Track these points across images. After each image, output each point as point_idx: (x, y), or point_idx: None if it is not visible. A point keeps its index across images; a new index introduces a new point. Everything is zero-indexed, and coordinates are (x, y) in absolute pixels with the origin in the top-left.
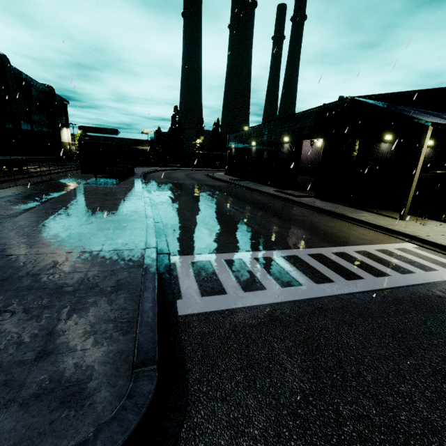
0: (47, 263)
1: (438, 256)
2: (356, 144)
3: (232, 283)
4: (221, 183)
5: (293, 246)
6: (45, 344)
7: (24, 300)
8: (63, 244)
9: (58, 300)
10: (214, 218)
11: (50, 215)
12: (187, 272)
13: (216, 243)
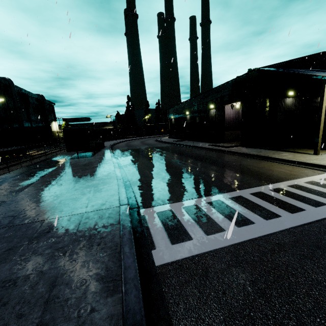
0: (44, 229)
1: None
2: (267, 102)
3: (195, 228)
4: (167, 145)
5: (236, 188)
6: (42, 314)
7: (25, 268)
8: (55, 211)
9: (53, 264)
10: (168, 172)
11: (46, 187)
12: (155, 222)
13: (174, 193)
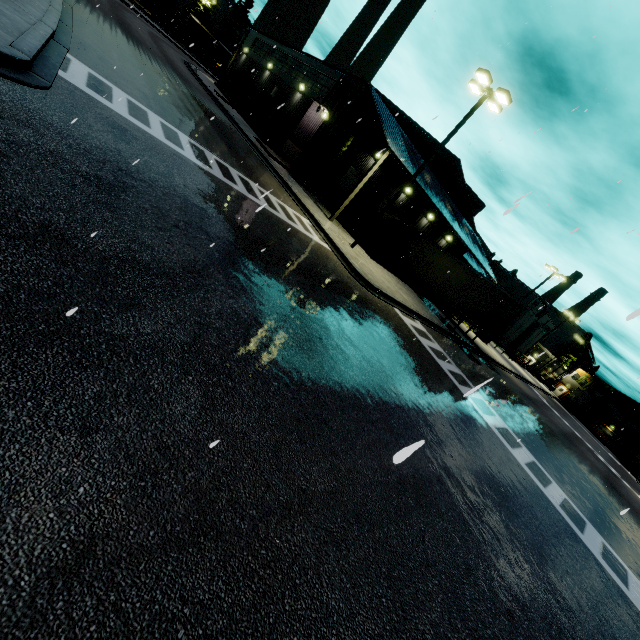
0: None
1: (314, 231)
2: (350, 139)
3: (123, 107)
4: (197, 84)
5: (209, 150)
6: None
7: None
8: None
9: None
10: (148, 84)
11: None
12: (81, 71)
13: (131, 90)
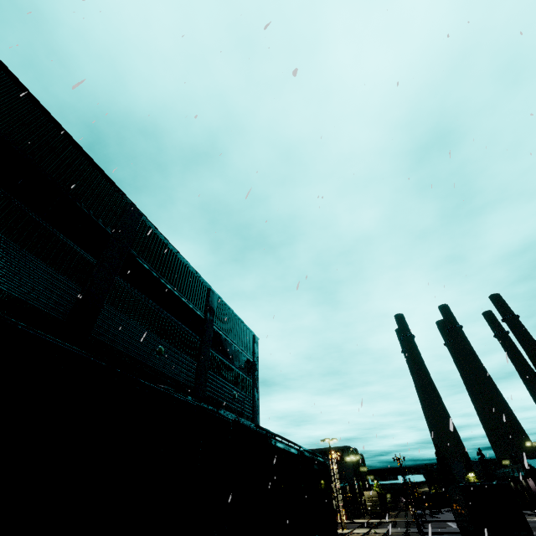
0: None
1: None
2: None
3: None
4: None
5: None
6: None
7: None
8: None
9: None
10: None
11: (445, 517)
12: None
13: None
